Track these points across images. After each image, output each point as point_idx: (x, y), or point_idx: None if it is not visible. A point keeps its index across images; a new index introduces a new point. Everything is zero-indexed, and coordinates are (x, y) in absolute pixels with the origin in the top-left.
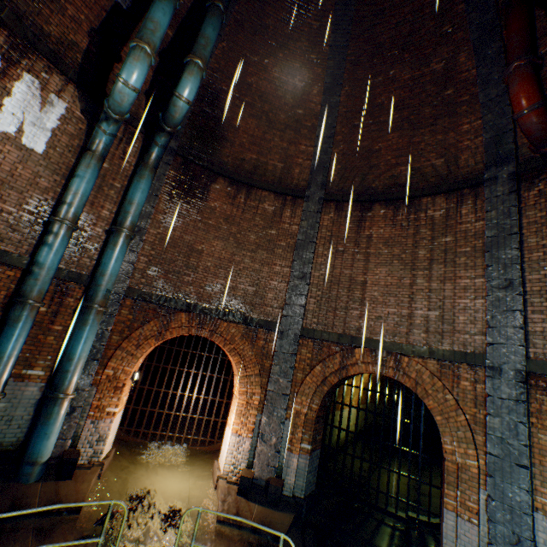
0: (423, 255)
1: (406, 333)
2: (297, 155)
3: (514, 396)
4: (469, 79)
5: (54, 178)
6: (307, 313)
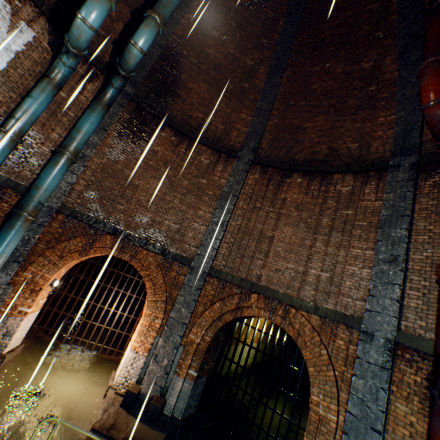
0: (326, 222)
1: (298, 288)
2: (237, 121)
3: (380, 362)
4: (391, 80)
5: (10, 94)
6: (218, 255)
